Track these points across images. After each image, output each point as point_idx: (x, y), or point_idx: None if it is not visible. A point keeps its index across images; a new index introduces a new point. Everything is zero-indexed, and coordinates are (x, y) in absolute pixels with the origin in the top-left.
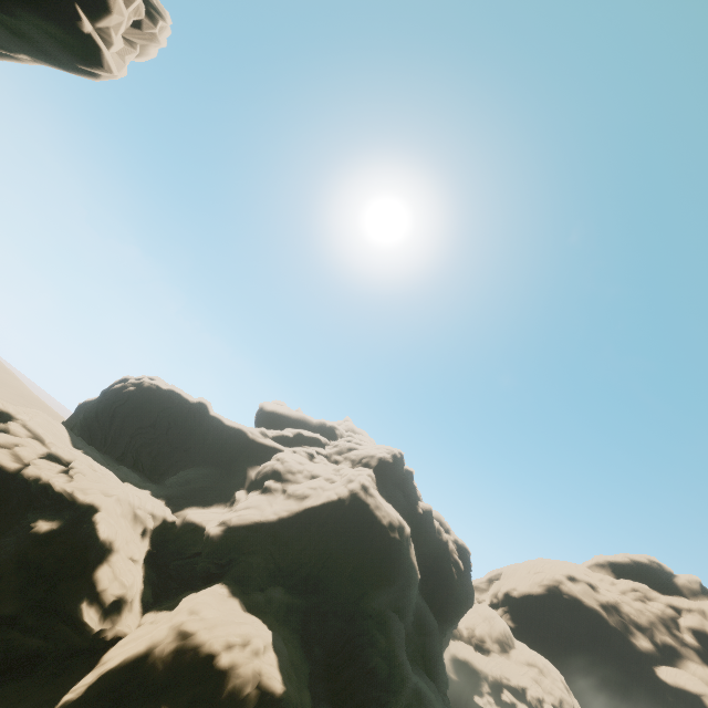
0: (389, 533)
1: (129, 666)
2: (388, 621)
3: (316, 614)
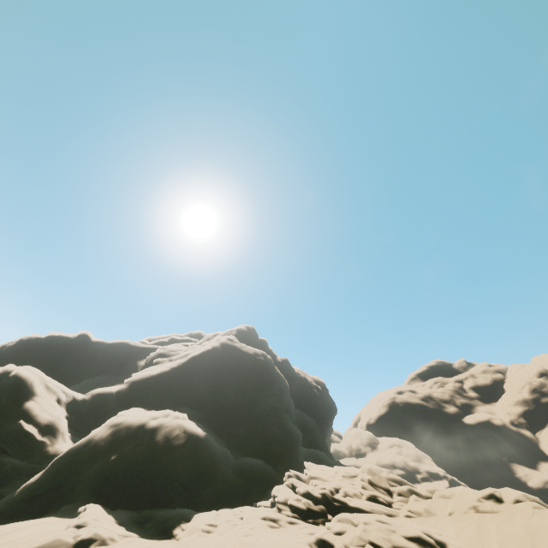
0: (256, 357)
1: (76, 452)
2: (275, 411)
3: (220, 417)
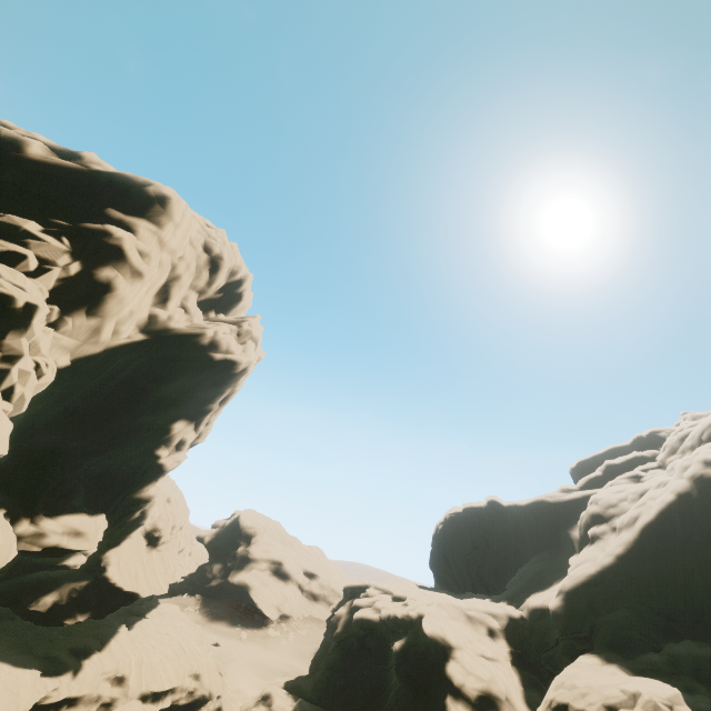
0: None
1: None
2: None
3: None
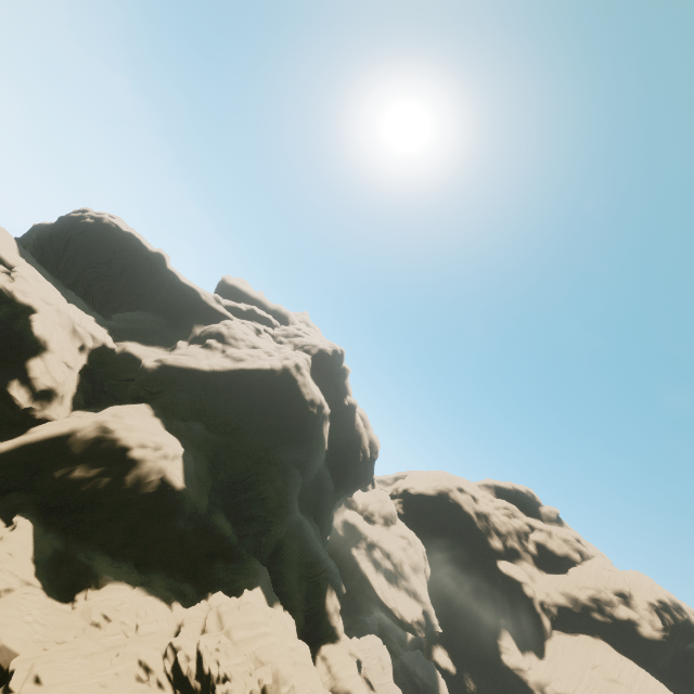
0: (309, 407)
1: (53, 439)
2: (290, 471)
3: (229, 450)
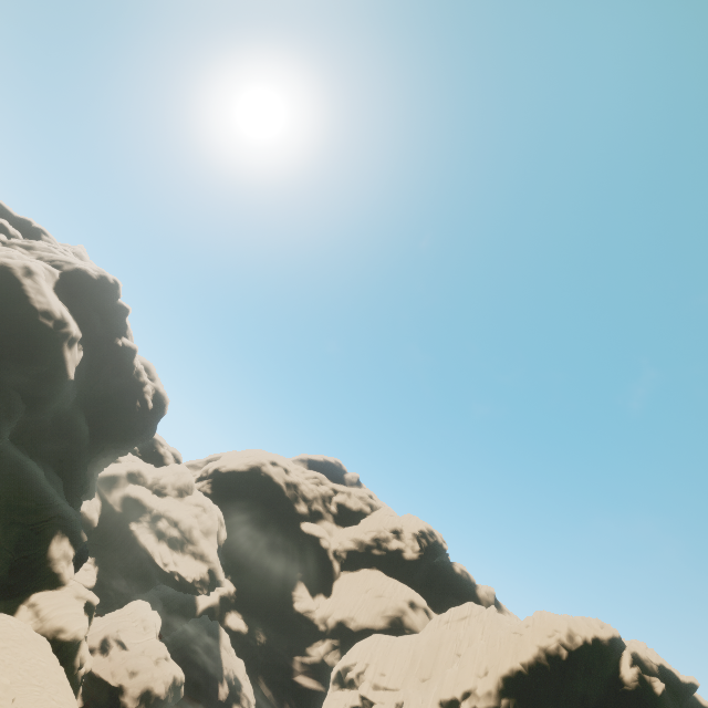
0: (39, 317)
1: None
2: (1, 393)
3: None
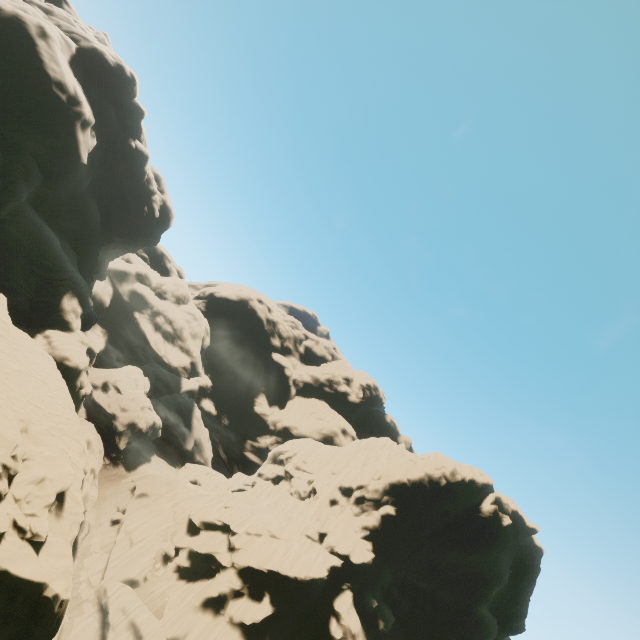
0: (53, 86)
1: None
2: (19, 155)
3: None
